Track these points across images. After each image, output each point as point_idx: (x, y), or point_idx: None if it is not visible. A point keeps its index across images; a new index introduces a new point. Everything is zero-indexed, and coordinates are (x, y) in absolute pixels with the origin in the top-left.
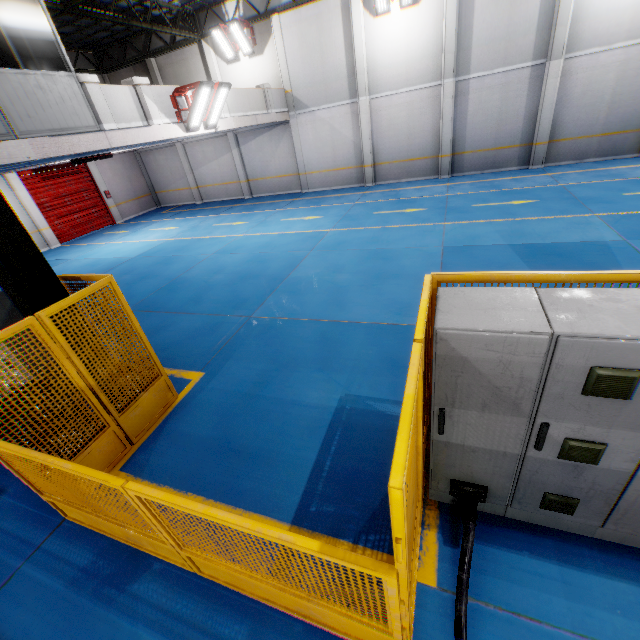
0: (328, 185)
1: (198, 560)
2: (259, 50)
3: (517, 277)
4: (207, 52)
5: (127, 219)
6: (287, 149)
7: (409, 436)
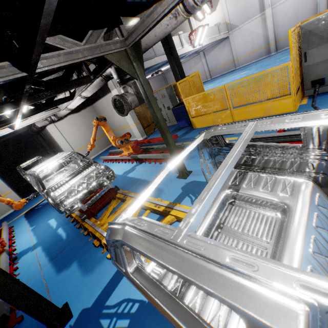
0: (249, 61)
1: (236, 113)
2: (214, 10)
3: (327, 10)
4: (191, 20)
5: None
6: (228, 50)
7: (292, 29)
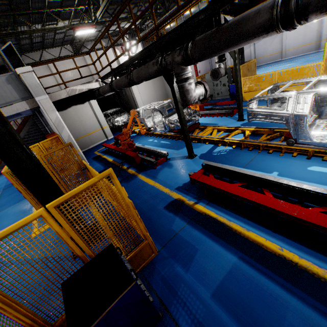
0: (297, 54)
1: None
2: None
3: None
4: None
5: None
6: (278, 41)
7: None
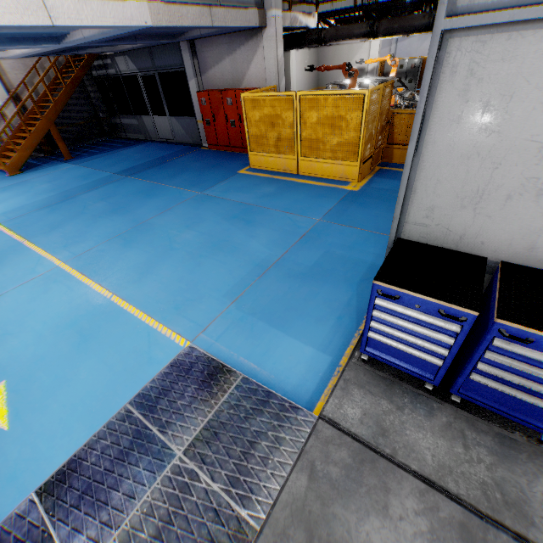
0: None
1: None
2: None
3: None
4: None
5: None
6: (427, 47)
7: None
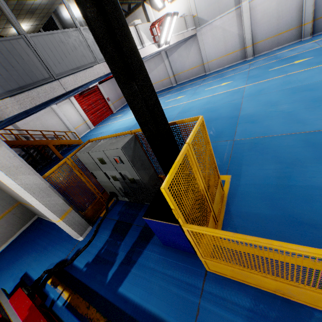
0: (222, 66)
1: None
2: None
3: None
4: (147, 9)
5: (117, 110)
6: (195, 51)
7: None
